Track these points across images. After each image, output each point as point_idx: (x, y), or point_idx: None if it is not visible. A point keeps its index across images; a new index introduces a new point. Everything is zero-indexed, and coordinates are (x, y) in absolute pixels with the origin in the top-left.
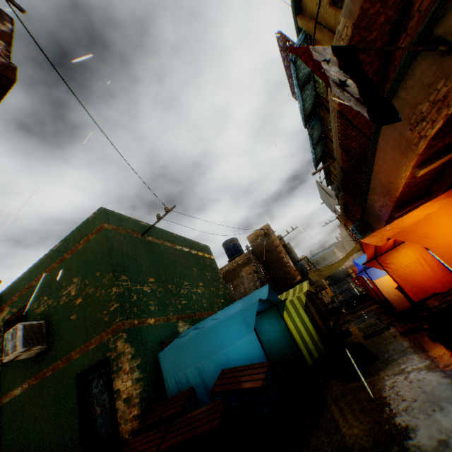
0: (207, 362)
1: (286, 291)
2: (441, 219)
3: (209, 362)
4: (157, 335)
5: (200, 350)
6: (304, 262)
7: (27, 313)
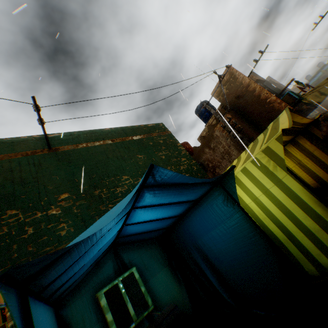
0: None
1: None
2: None
3: None
4: None
5: None
6: (297, 90)
7: None
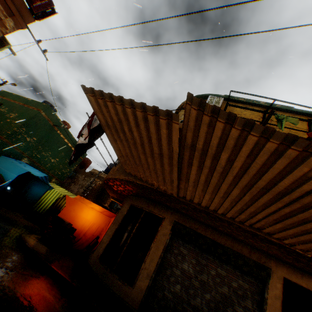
0: (4, 169)
1: (102, 205)
2: (78, 205)
3: (4, 170)
4: (12, 152)
5: (7, 166)
6: None
7: (0, 106)
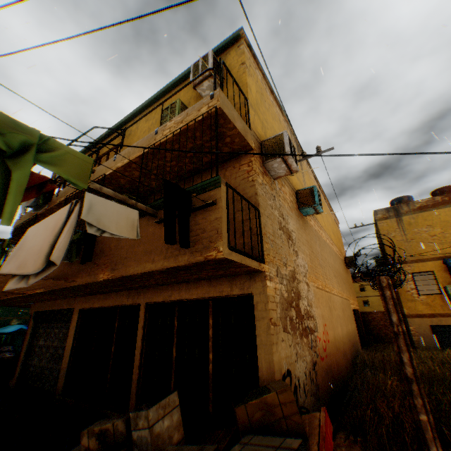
0: None
1: None
2: None
3: None
4: None
5: None
6: None
7: None
